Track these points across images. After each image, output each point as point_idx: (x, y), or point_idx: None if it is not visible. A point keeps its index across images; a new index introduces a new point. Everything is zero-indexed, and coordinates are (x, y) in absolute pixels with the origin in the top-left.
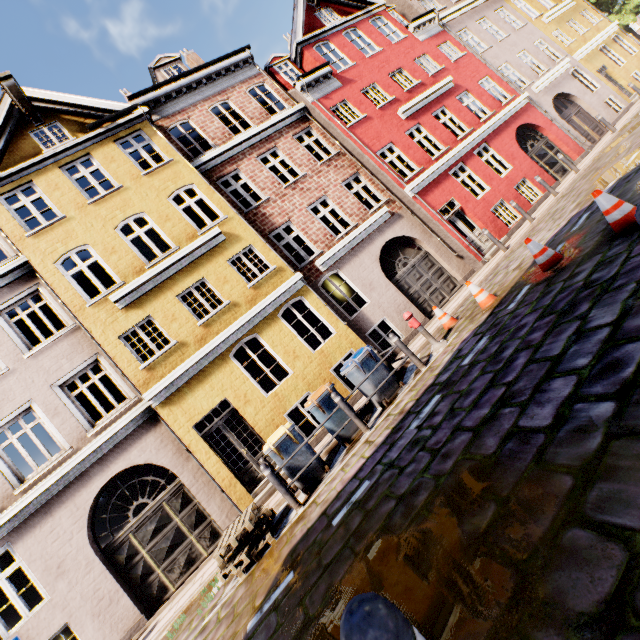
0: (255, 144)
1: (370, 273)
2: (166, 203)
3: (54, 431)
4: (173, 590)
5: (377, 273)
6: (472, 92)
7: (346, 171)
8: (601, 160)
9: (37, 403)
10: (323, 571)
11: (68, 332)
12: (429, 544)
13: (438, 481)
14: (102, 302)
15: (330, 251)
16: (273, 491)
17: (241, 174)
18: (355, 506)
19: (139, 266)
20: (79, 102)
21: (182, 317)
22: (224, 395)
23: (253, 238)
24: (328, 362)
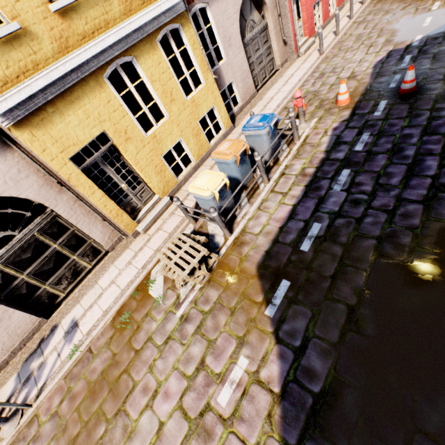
0: None
1: (231, 25)
2: None
3: None
4: (64, 295)
5: (236, 28)
6: None
7: None
8: (385, 4)
9: None
10: (332, 280)
11: None
12: (444, 267)
13: (414, 231)
14: None
15: None
16: (157, 219)
17: None
18: (322, 240)
19: None
20: None
21: None
22: (102, 127)
23: None
24: (197, 113)
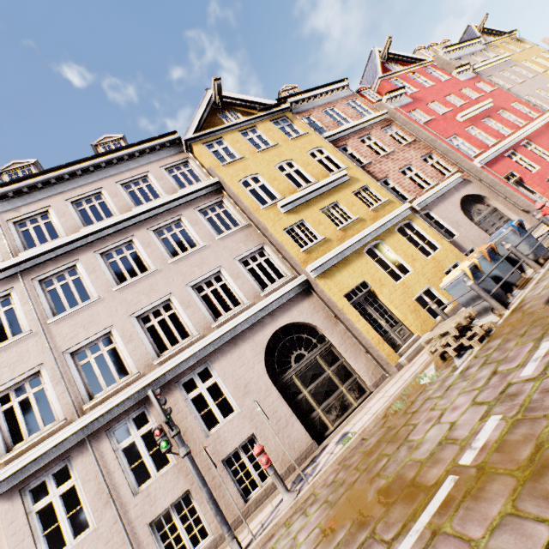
0: (355, 131)
1: (455, 215)
2: (306, 156)
3: (236, 289)
4: (332, 429)
5: (460, 216)
6: (508, 110)
7: (422, 151)
8: None
9: (225, 269)
10: None
11: (243, 227)
12: None
13: None
14: (270, 207)
15: (423, 196)
16: (419, 350)
17: (348, 148)
18: None
19: (292, 189)
20: (249, 99)
21: (325, 223)
22: (363, 278)
23: (368, 181)
24: (440, 266)
